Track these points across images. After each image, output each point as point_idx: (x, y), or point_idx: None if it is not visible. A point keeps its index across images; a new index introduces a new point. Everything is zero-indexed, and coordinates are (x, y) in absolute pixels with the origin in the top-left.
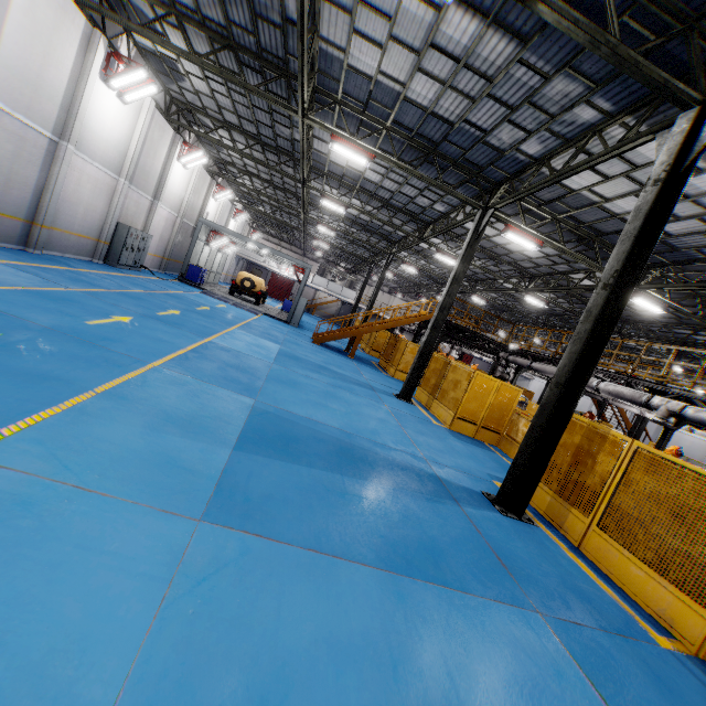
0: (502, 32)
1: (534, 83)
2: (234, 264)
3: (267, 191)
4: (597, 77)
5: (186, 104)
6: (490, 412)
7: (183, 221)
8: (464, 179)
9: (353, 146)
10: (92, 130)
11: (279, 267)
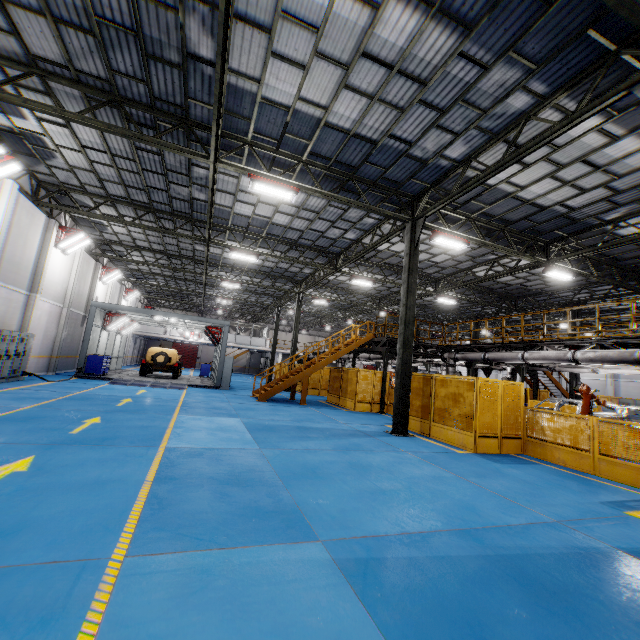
0: (444, 23)
1: (470, 78)
2: (131, 344)
3: (160, 262)
4: (537, 58)
5: (59, 185)
6: (504, 417)
7: (70, 310)
8: (380, 199)
9: (275, 182)
10: None
11: (182, 335)
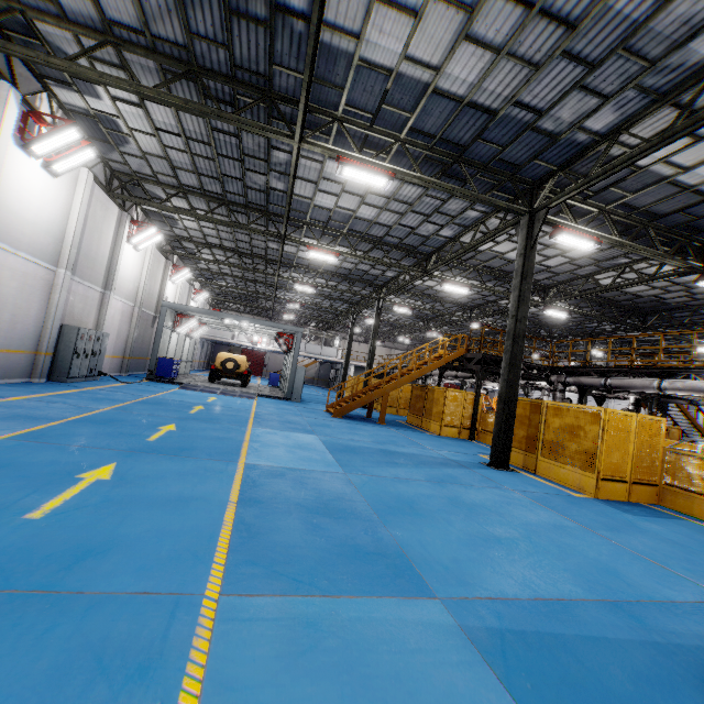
0: None
1: (640, 14)
2: (199, 348)
3: (230, 261)
4: None
5: (131, 175)
6: (636, 459)
7: (141, 310)
8: (490, 187)
9: (367, 166)
10: (11, 210)
11: (250, 340)
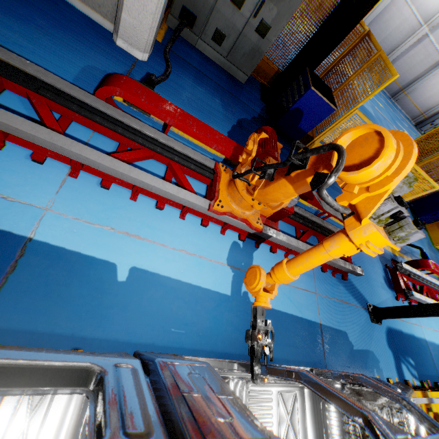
0: None
1: None
2: None
3: None
4: None
5: None
6: None
7: None
8: None
9: None
10: None
11: None
